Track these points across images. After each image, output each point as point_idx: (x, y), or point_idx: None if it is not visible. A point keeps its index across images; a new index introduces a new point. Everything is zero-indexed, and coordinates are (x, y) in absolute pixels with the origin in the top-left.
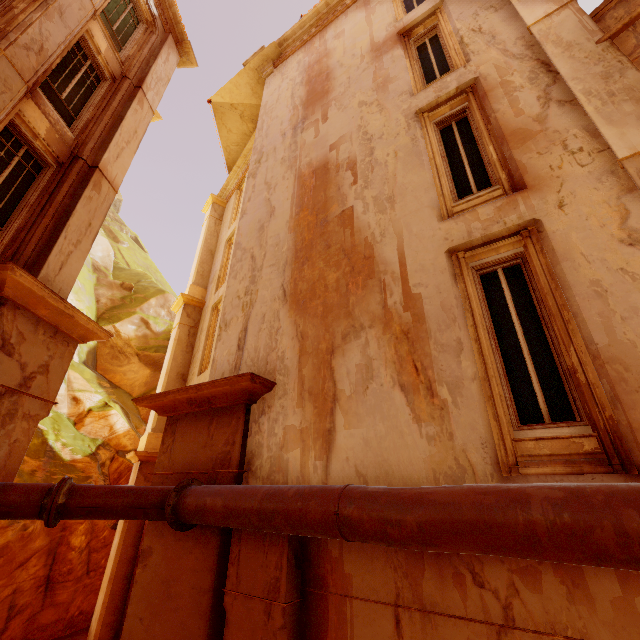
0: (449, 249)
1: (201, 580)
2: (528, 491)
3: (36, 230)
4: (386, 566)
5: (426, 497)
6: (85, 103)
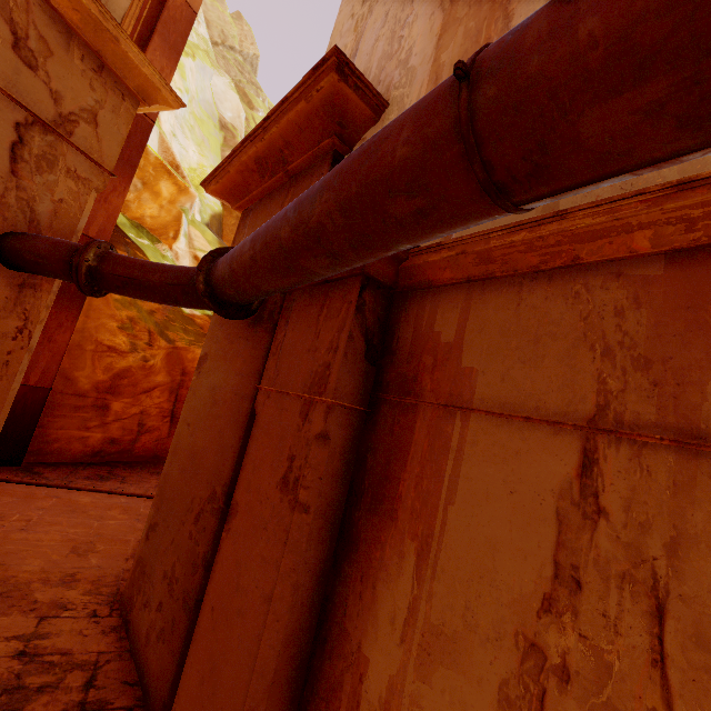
0: None
1: (244, 385)
2: None
3: None
4: (578, 348)
5: None
6: None
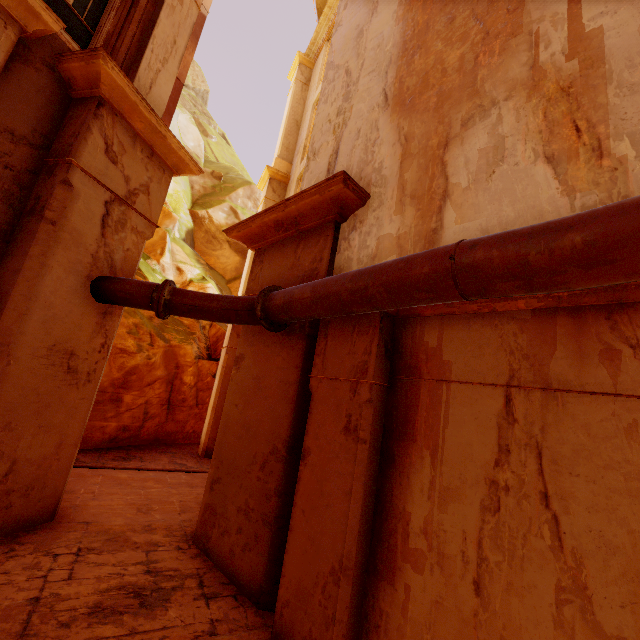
0: None
1: (287, 375)
2: None
3: (124, 38)
4: (499, 350)
5: (603, 208)
6: None
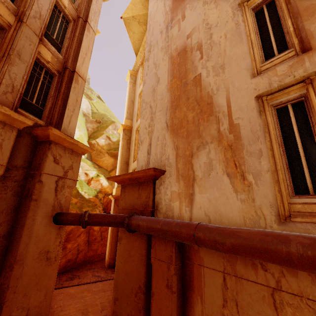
0: (257, 95)
1: (141, 251)
2: (290, 237)
3: (56, 108)
4: (219, 256)
5: (236, 233)
6: (64, 38)
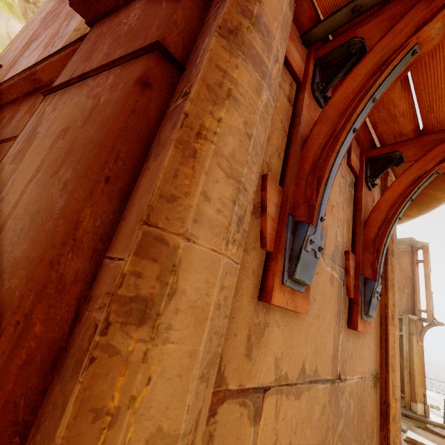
0: None
1: None
2: None
3: None
4: None
5: None
6: None
